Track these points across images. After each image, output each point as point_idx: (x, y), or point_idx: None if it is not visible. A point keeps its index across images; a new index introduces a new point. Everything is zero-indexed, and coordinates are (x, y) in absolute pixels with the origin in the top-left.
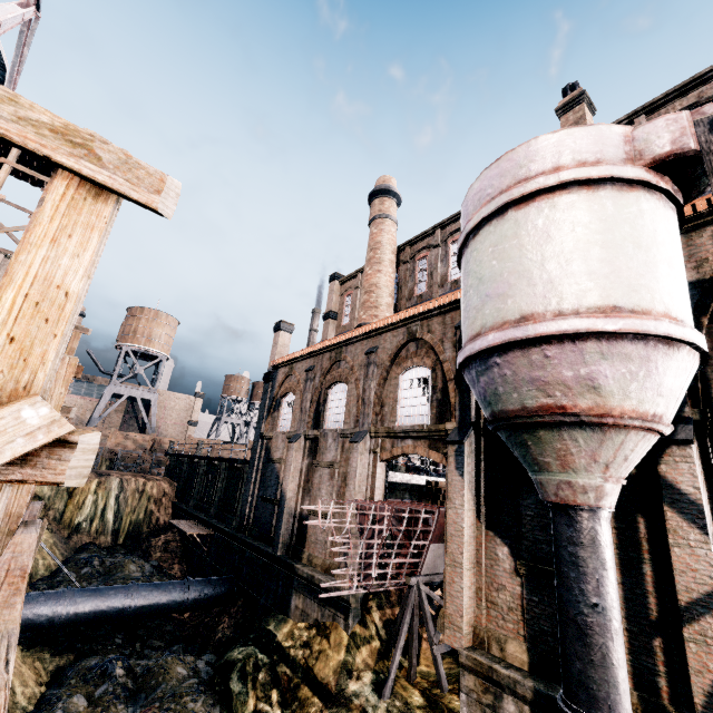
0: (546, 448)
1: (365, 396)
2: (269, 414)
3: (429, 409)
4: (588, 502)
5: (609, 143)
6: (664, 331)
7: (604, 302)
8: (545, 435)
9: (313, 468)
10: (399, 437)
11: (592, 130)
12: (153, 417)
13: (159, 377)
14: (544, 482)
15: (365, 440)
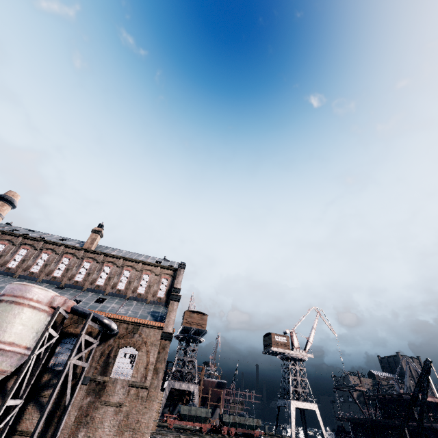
0: None
1: None
2: None
3: None
4: None
5: (48, 297)
6: (20, 351)
7: (13, 341)
8: None
9: None
10: None
11: (47, 292)
12: None
13: None
14: None
15: None
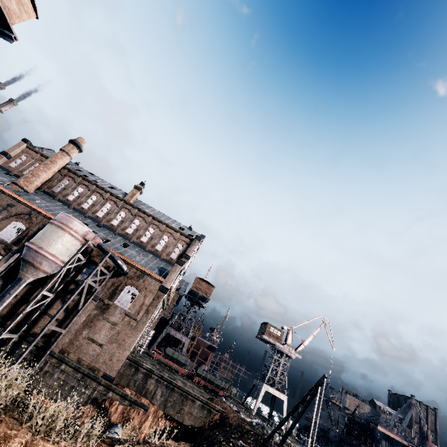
0: (26, 268)
1: None
2: None
3: (14, 238)
4: (25, 279)
5: (83, 231)
6: (57, 262)
7: (54, 253)
8: (28, 266)
9: None
10: None
11: (83, 227)
12: None
13: None
14: (21, 273)
15: None
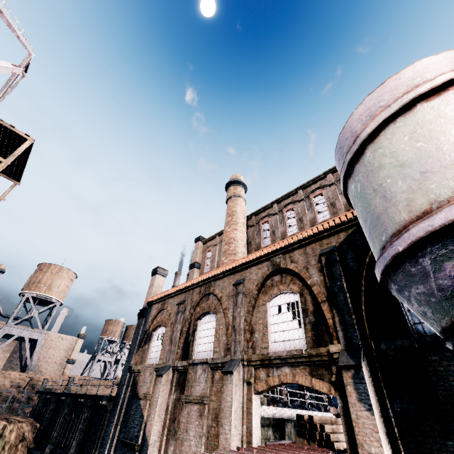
0: None
1: (236, 322)
2: (139, 347)
3: (303, 332)
4: None
5: None
6: None
7: None
8: None
9: (180, 404)
10: (274, 364)
11: None
12: (35, 355)
13: (50, 319)
14: None
15: (239, 369)
